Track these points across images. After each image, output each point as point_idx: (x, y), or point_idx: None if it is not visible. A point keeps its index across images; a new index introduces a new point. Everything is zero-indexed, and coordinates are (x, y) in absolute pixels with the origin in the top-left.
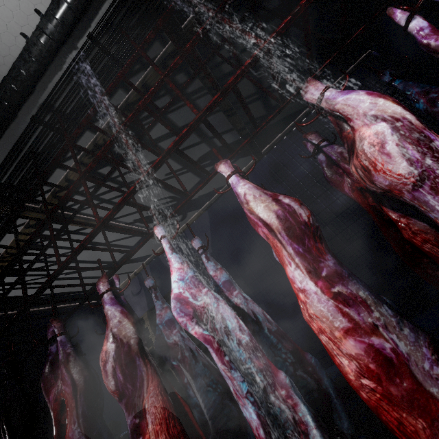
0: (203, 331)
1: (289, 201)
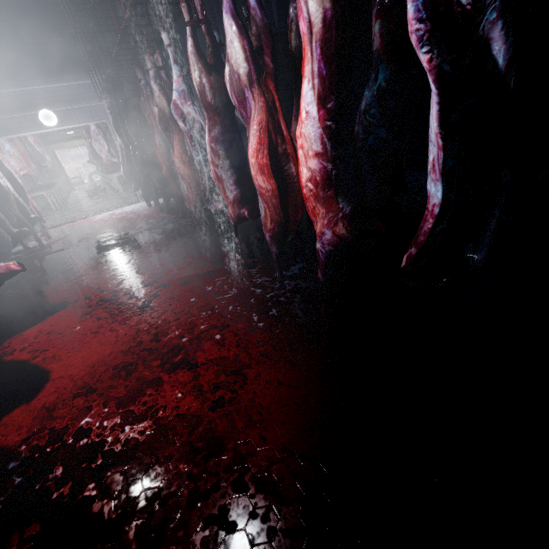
0: (185, 127)
1: (205, 80)
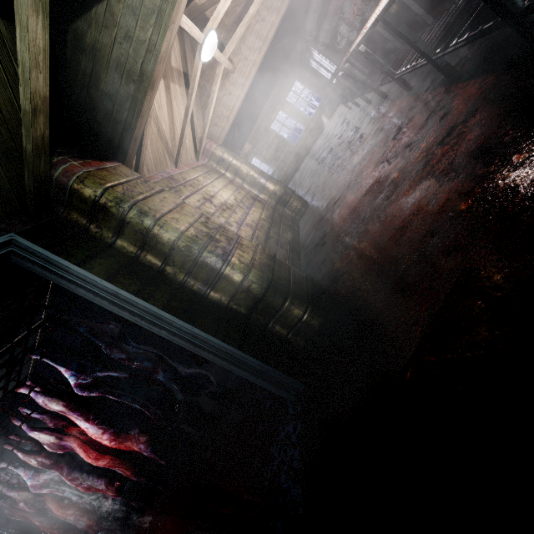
0: (48, 489)
1: (41, 458)
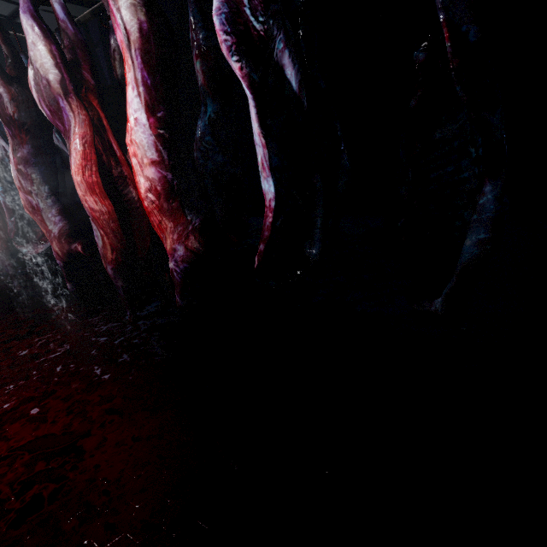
0: None
1: (3, 89)
